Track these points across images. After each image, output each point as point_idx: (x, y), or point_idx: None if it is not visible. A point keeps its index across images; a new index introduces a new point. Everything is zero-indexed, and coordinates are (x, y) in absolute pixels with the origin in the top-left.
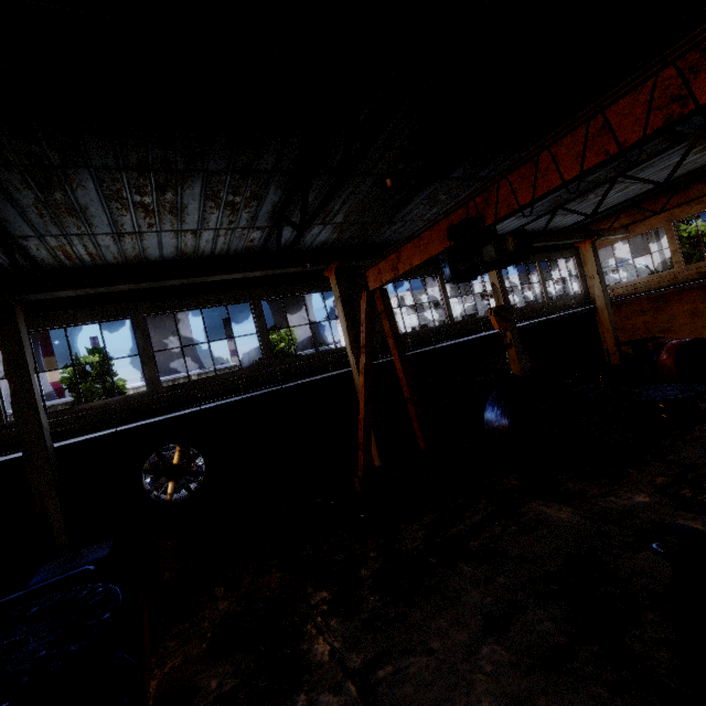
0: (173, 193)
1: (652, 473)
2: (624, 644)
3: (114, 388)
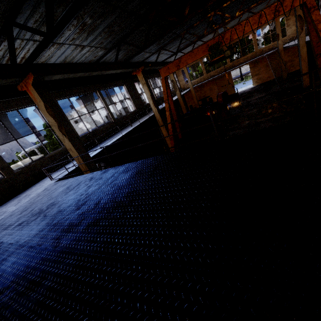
0: (101, 20)
1: (242, 119)
2: None
3: (60, 142)
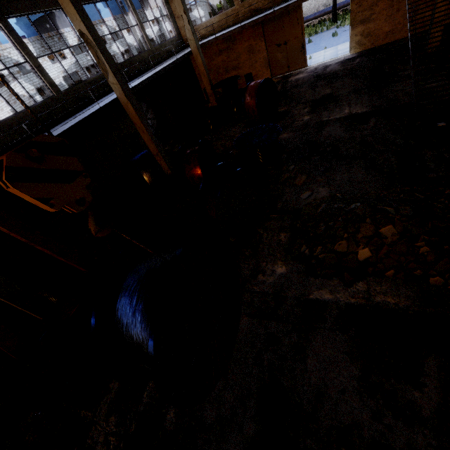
0: None
1: (275, 230)
2: None
3: None
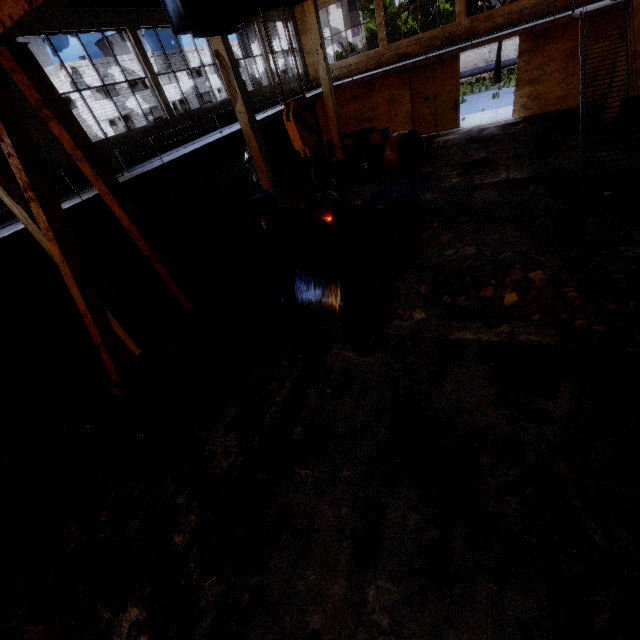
0: None
1: (414, 283)
2: (482, 509)
3: None
